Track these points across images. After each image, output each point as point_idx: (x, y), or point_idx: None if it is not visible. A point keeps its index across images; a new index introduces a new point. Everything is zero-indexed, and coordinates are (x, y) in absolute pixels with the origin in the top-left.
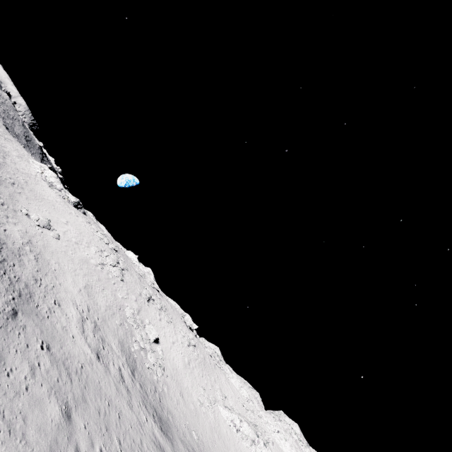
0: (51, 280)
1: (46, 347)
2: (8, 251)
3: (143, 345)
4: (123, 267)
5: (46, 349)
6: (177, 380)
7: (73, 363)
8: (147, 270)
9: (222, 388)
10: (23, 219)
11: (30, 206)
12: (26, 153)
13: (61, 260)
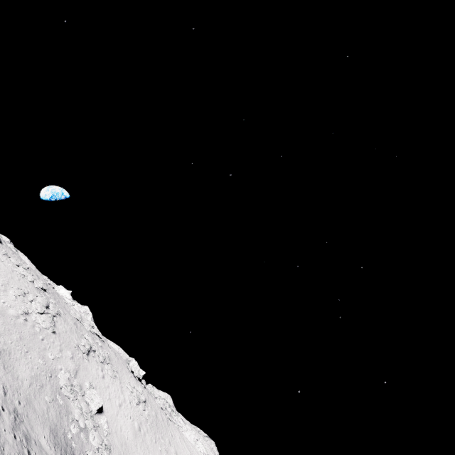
0: None
1: None
2: None
3: (83, 423)
4: (55, 312)
5: None
6: None
7: None
8: (84, 310)
9: (177, 449)
10: None
11: None
12: None
13: None
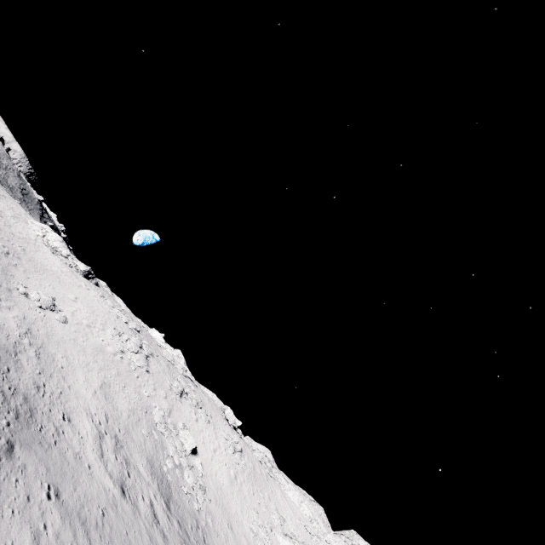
0: (58, 383)
1: (54, 493)
2: (1, 350)
3: (177, 460)
4: (148, 352)
5: (55, 496)
6: (223, 504)
7: (91, 511)
8: (177, 353)
9: (278, 507)
10: (20, 301)
11: (29, 281)
12: (23, 212)
13: (69, 352)
